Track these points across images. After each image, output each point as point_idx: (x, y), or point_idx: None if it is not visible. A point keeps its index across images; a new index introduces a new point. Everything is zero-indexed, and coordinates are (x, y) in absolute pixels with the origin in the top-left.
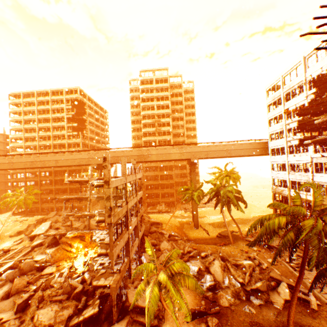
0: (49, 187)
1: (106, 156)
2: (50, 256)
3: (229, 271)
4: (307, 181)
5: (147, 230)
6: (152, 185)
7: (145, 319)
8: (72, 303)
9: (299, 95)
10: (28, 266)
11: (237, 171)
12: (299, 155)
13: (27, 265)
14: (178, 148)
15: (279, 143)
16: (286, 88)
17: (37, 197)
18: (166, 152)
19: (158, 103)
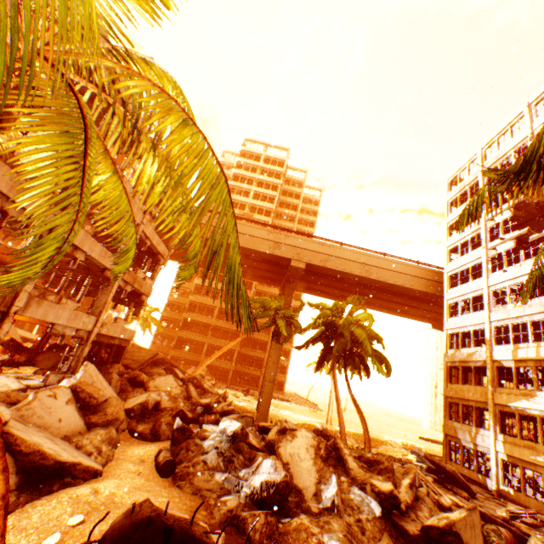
0: None
1: None
2: None
3: (341, 467)
4: (541, 315)
5: (139, 360)
6: (196, 322)
7: None
8: None
9: None
10: None
11: None
12: (518, 265)
13: None
14: (273, 232)
15: (470, 258)
16: (489, 162)
17: None
18: (249, 231)
19: (258, 190)
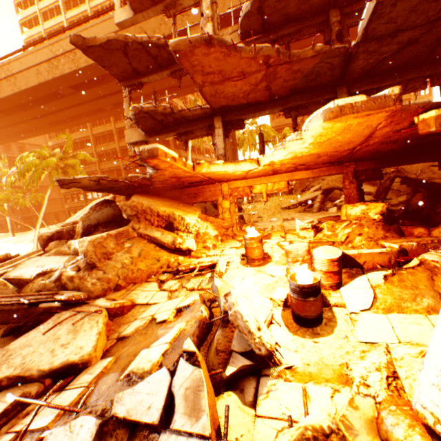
0: (113, 164)
1: None
2: (83, 263)
3: None
4: None
5: None
6: None
7: None
8: None
9: None
10: None
11: None
12: None
13: None
14: None
15: None
16: None
17: None
18: None
19: None
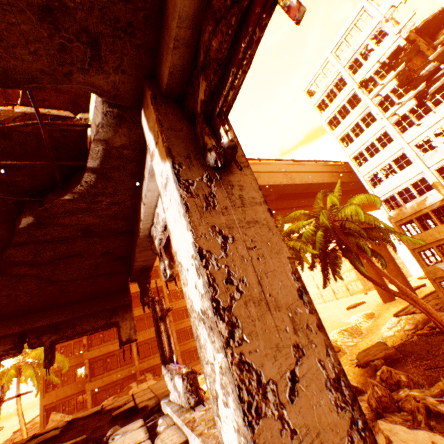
0: None
1: None
2: None
3: None
4: None
5: None
6: None
7: None
8: None
9: (380, 45)
10: None
11: None
12: (432, 113)
13: None
14: None
15: (371, 133)
16: (347, 57)
17: None
18: None
19: None
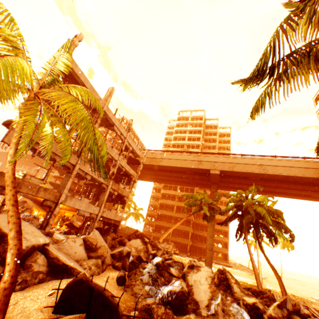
0: None
1: (79, 34)
2: None
3: (229, 291)
4: None
5: (127, 234)
6: (164, 215)
7: None
8: None
9: None
10: None
11: (281, 211)
12: None
13: None
14: (196, 155)
15: None
16: None
17: None
18: (182, 157)
19: (189, 135)
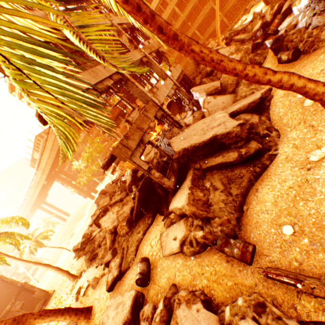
0: None
1: None
2: (120, 171)
3: None
4: None
5: (193, 72)
6: None
7: (224, 156)
8: (130, 197)
9: None
10: (110, 188)
11: None
12: None
13: (108, 187)
14: None
15: None
16: None
17: (110, 143)
18: None
19: None
